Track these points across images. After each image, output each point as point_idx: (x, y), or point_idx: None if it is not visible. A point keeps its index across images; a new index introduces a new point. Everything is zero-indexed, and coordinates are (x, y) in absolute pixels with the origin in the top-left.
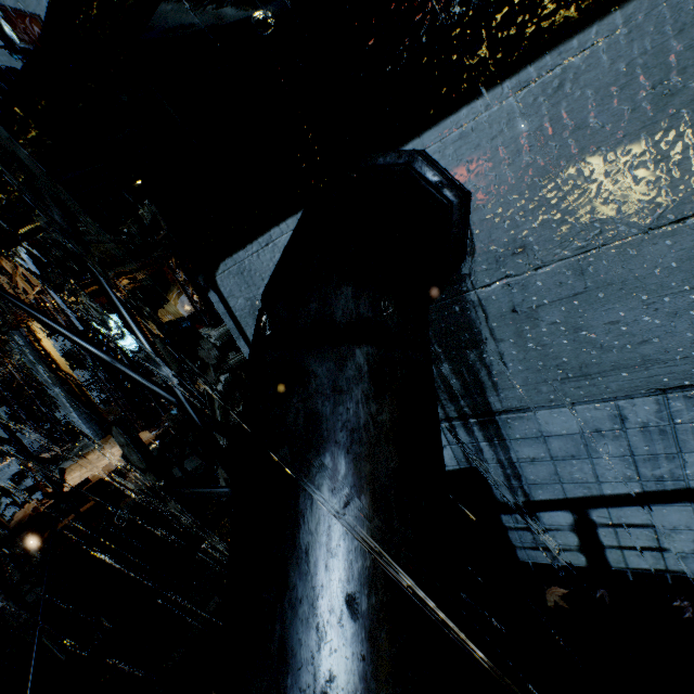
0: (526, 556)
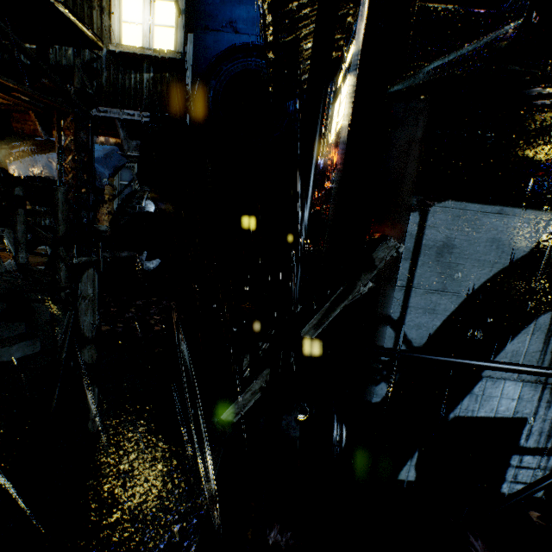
0: (507, 488)
